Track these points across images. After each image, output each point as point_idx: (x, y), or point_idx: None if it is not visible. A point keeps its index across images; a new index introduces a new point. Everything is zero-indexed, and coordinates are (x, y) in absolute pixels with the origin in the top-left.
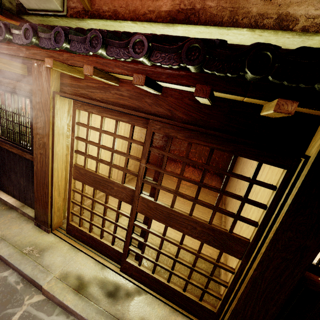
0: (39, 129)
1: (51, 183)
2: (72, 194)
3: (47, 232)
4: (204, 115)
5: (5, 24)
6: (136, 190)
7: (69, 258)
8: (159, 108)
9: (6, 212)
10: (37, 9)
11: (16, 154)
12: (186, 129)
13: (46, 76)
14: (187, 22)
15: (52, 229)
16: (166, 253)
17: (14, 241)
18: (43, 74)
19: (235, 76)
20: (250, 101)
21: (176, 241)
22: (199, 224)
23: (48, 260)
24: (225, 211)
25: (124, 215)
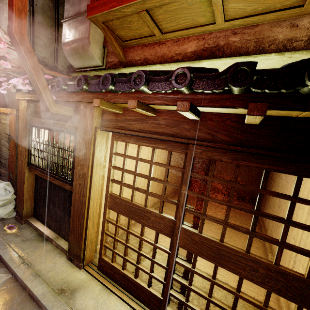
0: (80, 161)
1: (86, 213)
2: (106, 225)
3: (78, 268)
4: (251, 135)
5: (62, 78)
6: (177, 220)
7: (102, 302)
8: (198, 132)
9: (42, 244)
10: (83, 67)
11: (57, 186)
12: (232, 151)
13: (90, 114)
14: (212, 57)
15: (84, 264)
16: (219, 303)
17: (47, 278)
18: (88, 113)
19: (290, 91)
20: (308, 115)
21: (230, 287)
22: (262, 265)
23: (80, 303)
24: (297, 248)
25: (162, 249)
